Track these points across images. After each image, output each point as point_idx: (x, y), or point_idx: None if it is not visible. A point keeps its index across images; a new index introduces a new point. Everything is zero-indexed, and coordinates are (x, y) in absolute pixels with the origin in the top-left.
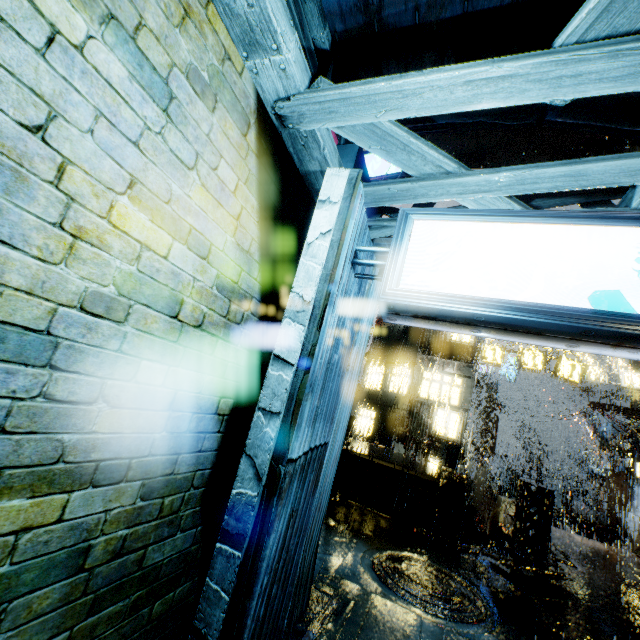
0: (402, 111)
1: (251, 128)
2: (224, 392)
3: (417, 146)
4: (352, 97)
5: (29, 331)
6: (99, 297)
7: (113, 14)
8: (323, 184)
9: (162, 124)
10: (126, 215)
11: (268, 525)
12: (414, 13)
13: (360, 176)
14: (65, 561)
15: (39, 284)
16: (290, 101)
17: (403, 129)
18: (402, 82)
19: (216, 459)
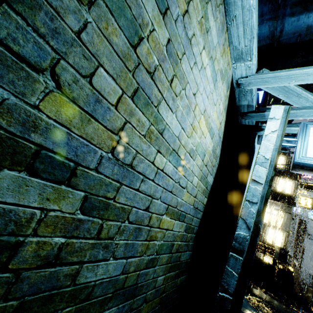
0: (304, 81)
1: (228, 89)
2: (206, 195)
3: (305, 95)
4: (279, 76)
5: (181, 159)
6: (192, 150)
7: (211, 56)
8: (270, 111)
9: (213, 90)
10: (201, 122)
11: (255, 248)
12: (297, 37)
13: (290, 108)
14: (169, 246)
15: (185, 144)
16: (247, 78)
17: (299, 88)
18: (309, 70)
19: (199, 223)
